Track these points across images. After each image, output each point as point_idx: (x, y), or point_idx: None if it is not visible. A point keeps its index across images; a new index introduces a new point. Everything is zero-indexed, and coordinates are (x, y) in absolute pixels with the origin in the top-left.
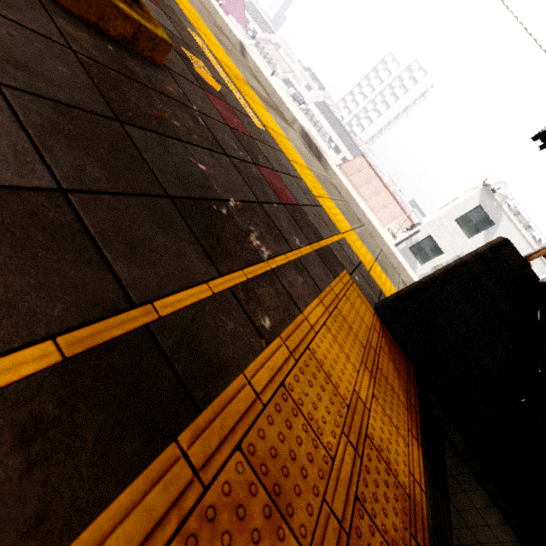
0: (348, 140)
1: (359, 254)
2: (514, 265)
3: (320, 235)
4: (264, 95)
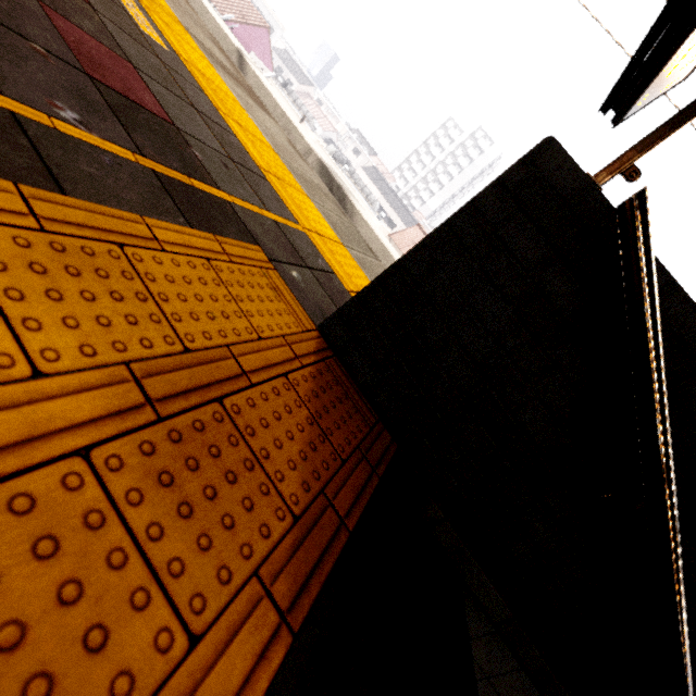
0: (404, 212)
1: (338, 267)
2: (566, 190)
3: (214, 182)
4: (226, 64)
